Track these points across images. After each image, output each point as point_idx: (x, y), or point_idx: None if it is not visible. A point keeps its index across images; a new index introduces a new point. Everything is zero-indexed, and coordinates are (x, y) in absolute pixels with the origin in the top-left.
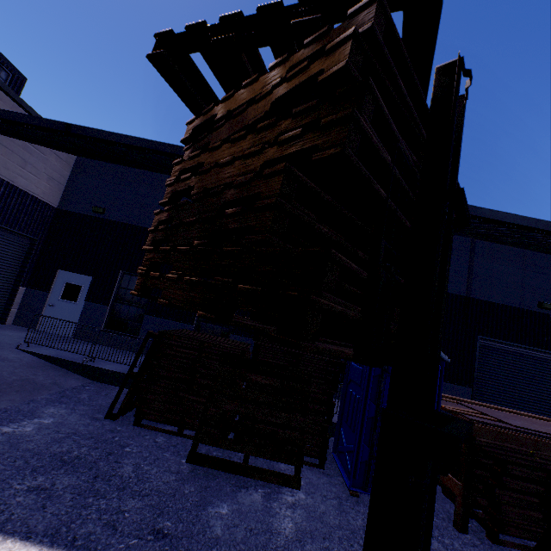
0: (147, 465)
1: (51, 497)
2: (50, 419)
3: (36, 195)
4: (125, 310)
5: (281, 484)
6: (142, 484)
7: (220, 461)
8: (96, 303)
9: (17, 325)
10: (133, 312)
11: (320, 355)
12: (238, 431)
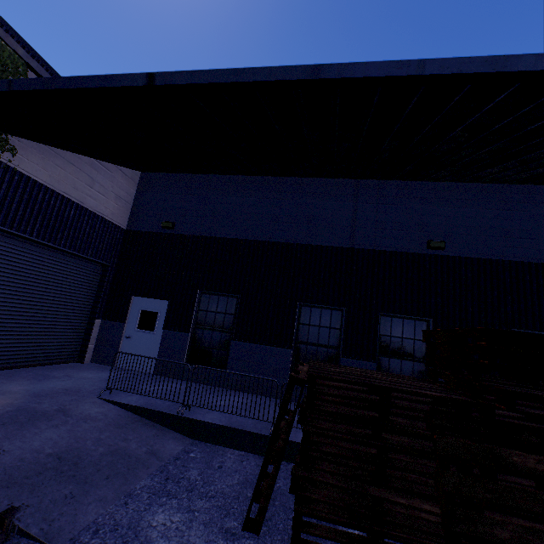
0: None
1: None
2: None
3: (105, 216)
4: (207, 336)
5: None
6: None
7: None
8: (175, 331)
9: (95, 362)
10: (216, 338)
11: None
12: None
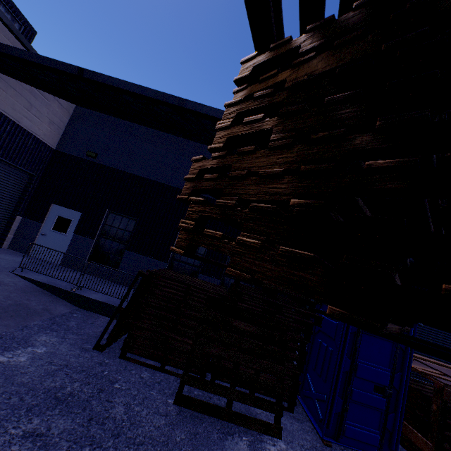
0: (137, 405)
1: (47, 445)
2: (42, 348)
3: (38, 135)
4: (108, 244)
5: (264, 432)
6: (135, 429)
7: (206, 404)
8: (84, 236)
9: (12, 249)
10: (115, 246)
11: (296, 307)
12: (223, 376)
